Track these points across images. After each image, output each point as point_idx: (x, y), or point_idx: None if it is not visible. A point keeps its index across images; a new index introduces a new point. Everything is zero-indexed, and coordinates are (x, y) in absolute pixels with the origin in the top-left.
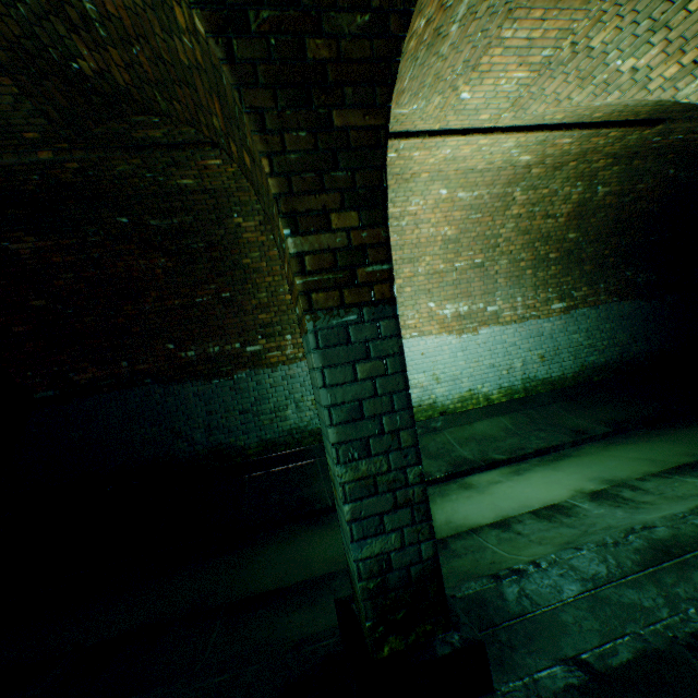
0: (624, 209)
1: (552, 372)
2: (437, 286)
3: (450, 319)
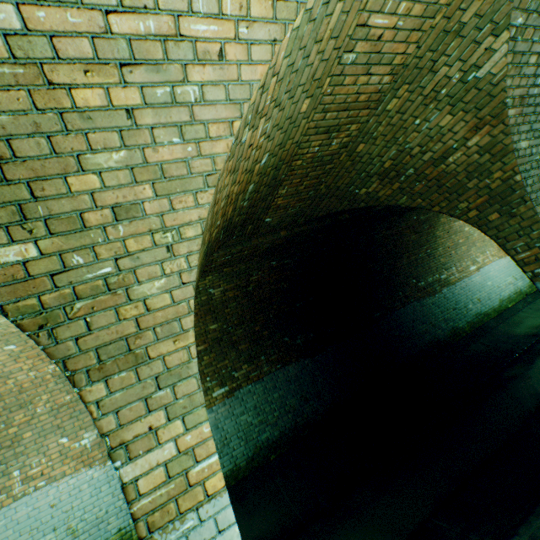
0: (255, 294)
1: (223, 467)
2: (70, 417)
3: (92, 447)
